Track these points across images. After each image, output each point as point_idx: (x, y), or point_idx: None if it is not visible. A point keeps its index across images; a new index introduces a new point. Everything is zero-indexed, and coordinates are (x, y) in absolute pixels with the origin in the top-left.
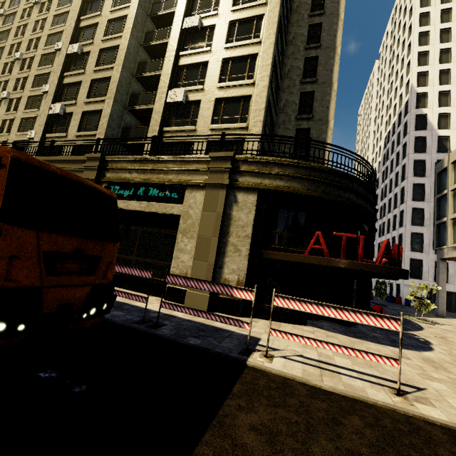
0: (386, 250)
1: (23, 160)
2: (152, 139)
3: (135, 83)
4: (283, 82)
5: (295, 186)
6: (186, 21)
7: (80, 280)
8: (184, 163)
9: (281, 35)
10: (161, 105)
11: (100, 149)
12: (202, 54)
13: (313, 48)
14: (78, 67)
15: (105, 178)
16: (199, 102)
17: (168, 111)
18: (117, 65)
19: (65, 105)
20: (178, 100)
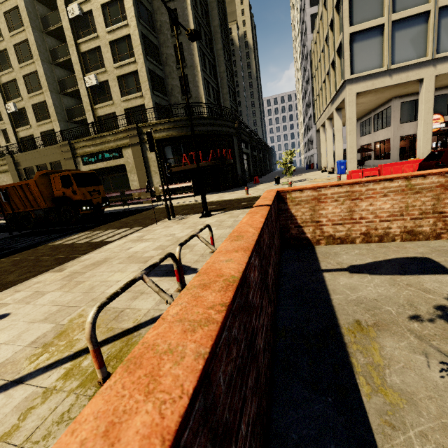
0: (213, 154)
1: (73, 173)
2: (91, 124)
3: (56, 69)
4: (159, 38)
5: (171, 133)
6: (69, 11)
7: (98, 196)
8: (115, 135)
9: (141, 4)
10: (84, 90)
11: (65, 138)
12: (93, 40)
13: (171, 1)
14: (5, 65)
15: (77, 154)
16: (108, 81)
17: (91, 92)
18: (37, 61)
19: (15, 103)
20: (93, 84)
